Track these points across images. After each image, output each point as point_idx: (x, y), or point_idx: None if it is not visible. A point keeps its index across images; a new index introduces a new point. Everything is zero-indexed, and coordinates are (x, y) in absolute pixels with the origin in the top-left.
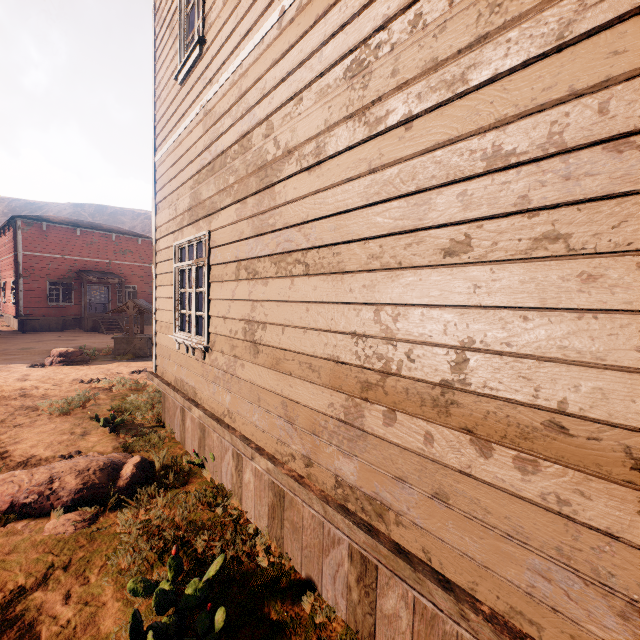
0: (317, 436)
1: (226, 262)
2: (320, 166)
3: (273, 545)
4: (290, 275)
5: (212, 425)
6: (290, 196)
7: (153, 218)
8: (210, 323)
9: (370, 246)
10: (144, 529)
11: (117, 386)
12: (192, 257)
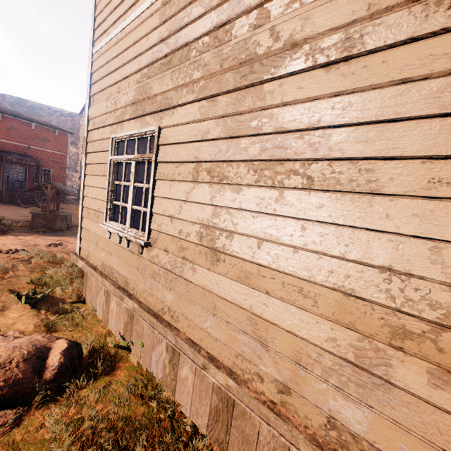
0: (304, 367)
1: (180, 161)
2: (348, 62)
3: (214, 447)
4: (280, 186)
5: (150, 321)
6: (290, 96)
7: (86, 109)
8: (152, 220)
9: (435, 167)
10: (76, 432)
11: (35, 258)
12: (128, 151)
